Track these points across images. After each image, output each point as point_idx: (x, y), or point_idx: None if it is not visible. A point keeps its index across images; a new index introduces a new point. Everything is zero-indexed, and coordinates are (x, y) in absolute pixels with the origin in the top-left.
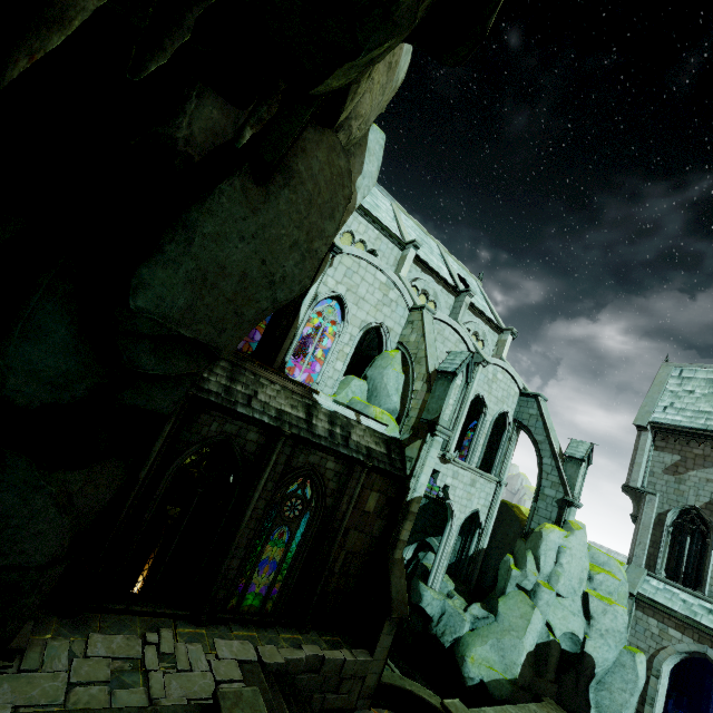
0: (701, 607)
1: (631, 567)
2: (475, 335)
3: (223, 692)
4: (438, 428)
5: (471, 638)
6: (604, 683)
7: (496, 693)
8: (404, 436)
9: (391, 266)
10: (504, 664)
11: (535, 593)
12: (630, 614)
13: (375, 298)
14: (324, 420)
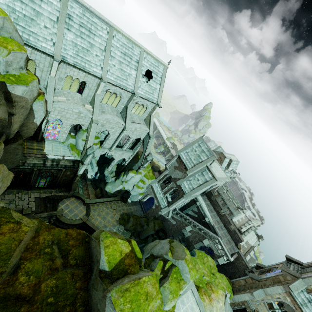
0: (159, 192)
1: (155, 180)
2: (142, 105)
3: (24, 208)
4: (83, 165)
5: (109, 183)
6: (133, 196)
7: (108, 194)
8: (80, 159)
9: (94, 86)
10: (111, 190)
11: (123, 182)
12: (148, 187)
13: (75, 117)
14: (50, 162)
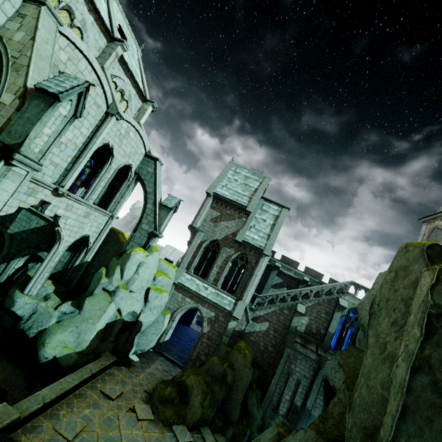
0: (203, 287)
1: (179, 269)
2: (121, 93)
3: None
4: (17, 157)
5: (55, 329)
6: (145, 332)
7: (64, 363)
8: None
9: None
10: (77, 342)
11: (115, 293)
12: (170, 293)
13: None
14: None
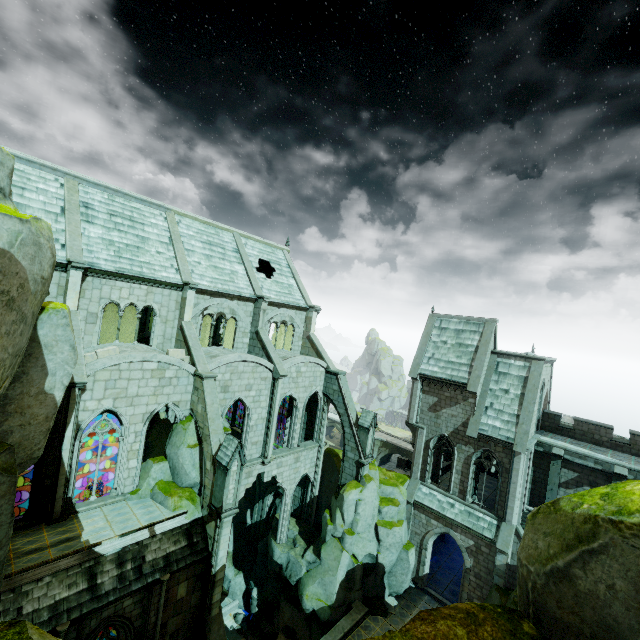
0: (447, 503)
1: (411, 481)
2: (283, 323)
3: None
4: (223, 516)
5: (307, 579)
6: (392, 572)
7: (322, 617)
8: (204, 513)
9: (174, 311)
10: (326, 595)
11: (343, 539)
12: (410, 514)
13: (151, 386)
14: (112, 568)
